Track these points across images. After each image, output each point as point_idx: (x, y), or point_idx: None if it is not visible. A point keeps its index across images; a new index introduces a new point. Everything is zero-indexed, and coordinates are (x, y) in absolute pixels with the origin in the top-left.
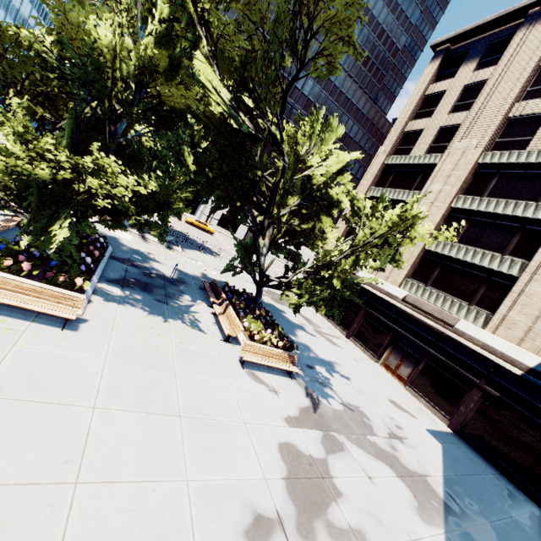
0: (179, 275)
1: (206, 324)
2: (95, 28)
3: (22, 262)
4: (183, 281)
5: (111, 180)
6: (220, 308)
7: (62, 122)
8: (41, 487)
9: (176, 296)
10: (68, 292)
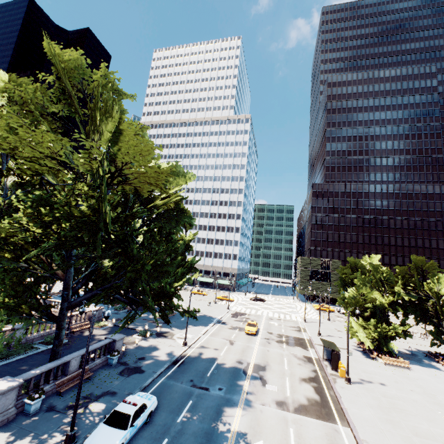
0: (410, 352)
1: (442, 369)
2: (378, 298)
3: (385, 355)
4: (414, 354)
5: (395, 328)
6: (443, 362)
7: (366, 314)
8: (442, 391)
9: (420, 360)
10: (404, 360)
